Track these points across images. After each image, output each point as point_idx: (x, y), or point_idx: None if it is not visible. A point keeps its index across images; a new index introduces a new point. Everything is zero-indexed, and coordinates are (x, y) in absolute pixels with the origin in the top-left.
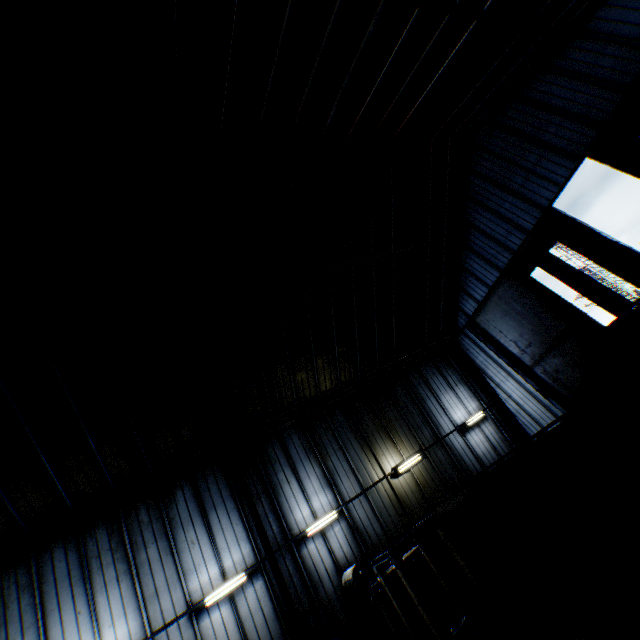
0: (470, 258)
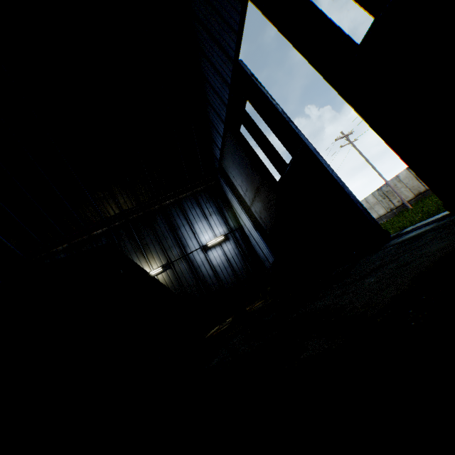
0: (209, 109)
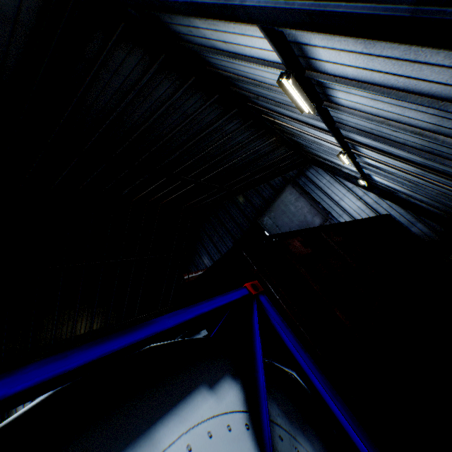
0: (192, 266)
